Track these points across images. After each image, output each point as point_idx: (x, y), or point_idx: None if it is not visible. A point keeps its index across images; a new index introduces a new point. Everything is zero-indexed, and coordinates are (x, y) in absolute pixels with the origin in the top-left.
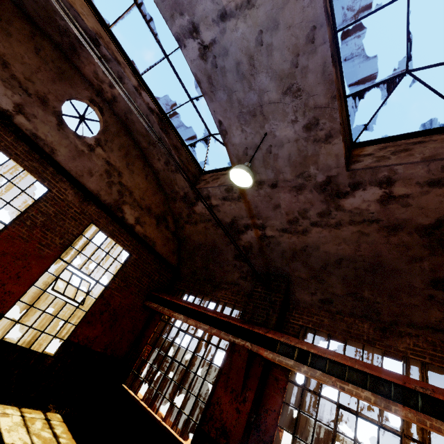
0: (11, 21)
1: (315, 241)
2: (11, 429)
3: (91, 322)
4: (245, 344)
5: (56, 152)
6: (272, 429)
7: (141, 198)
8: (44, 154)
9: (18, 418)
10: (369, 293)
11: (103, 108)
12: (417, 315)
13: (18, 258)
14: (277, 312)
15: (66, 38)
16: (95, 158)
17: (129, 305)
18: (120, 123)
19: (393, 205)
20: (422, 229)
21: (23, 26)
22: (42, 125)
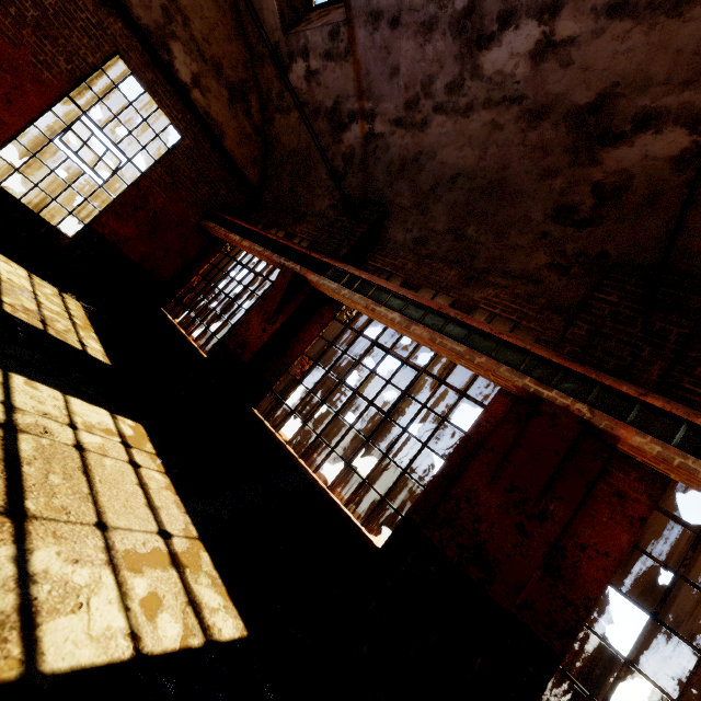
0: None
1: (433, 143)
2: (12, 273)
3: (121, 216)
4: (294, 267)
5: None
6: (297, 356)
7: (205, 38)
8: None
9: (24, 274)
10: (475, 229)
11: None
12: (518, 260)
13: (4, 69)
14: (352, 244)
15: None
16: None
17: (177, 216)
18: None
19: (549, 64)
20: (574, 114)
21: None
22: None
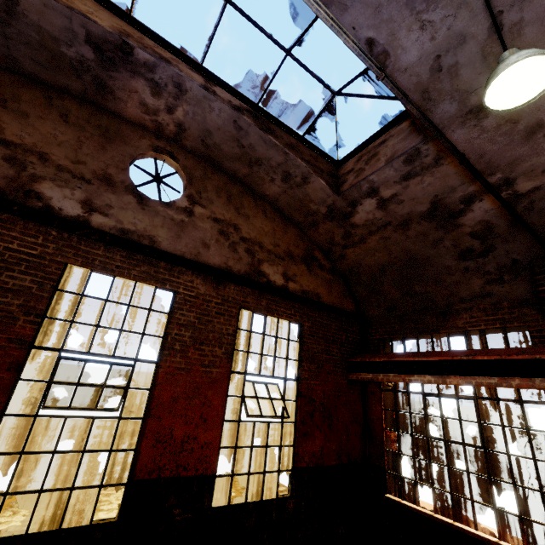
0: (17, 95)
1: None
2: None
3: (307, 433)
4: None
5: (156, 239)
6: None
7: (274, 245)
8: (146, 249)
9: None
10: None
11: (172, 152)
12: None
13: (191, 397)
14: None
15: (86, 76)
16: (199, 223)
17: (334, 390)
18: (200, 161)
19: None
20: None
21: (32, 95)
22: (123, 213)
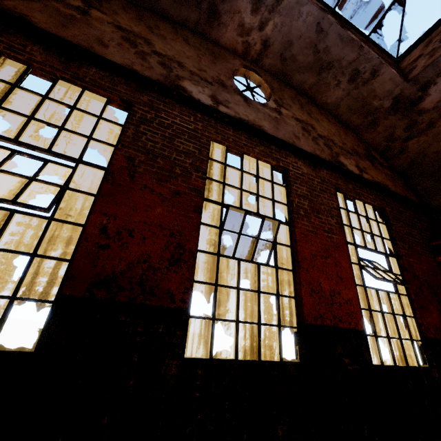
0: (156, 26)
1: None
2: None
3: (423, 306)
4: None
5: (263, 128)
6: None
7: (342, 143)
8: (261, 133)
9: None
10: None
11: (255, 70)
12: None
13: (324, 256)
14: None
15: (204, 4)
16: (287, 120)
17: (429, 269)
18: (274, 78)
19: None
20: None
21: (165, 26)
22: (237, 107)
